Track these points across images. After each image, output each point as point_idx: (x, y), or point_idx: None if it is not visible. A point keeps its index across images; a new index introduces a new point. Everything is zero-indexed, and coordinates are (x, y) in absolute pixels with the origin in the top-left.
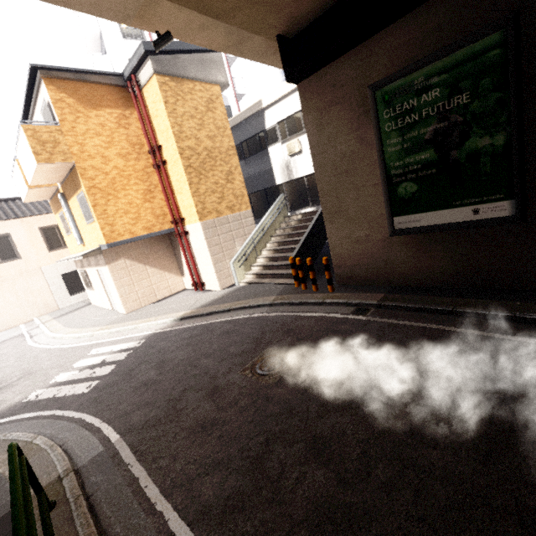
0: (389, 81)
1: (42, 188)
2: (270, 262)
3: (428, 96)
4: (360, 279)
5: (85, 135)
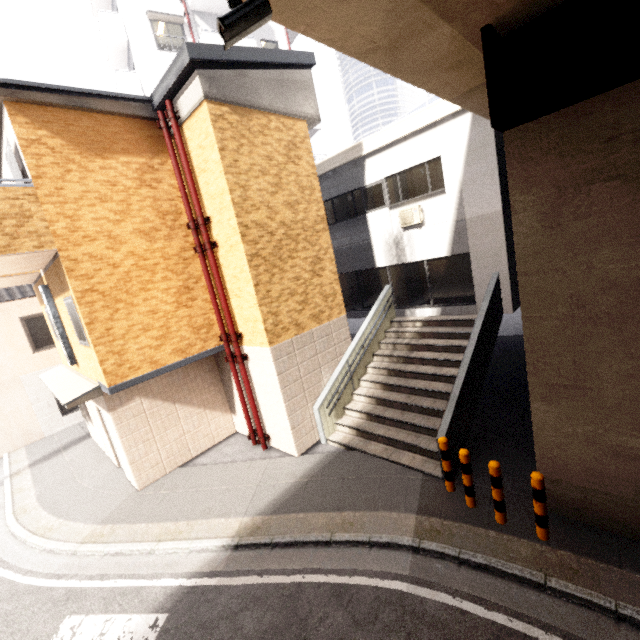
0: None
1: (12, 276)
2: (378, 407)
3: None
4: (607, 519)
5: (80, 201)
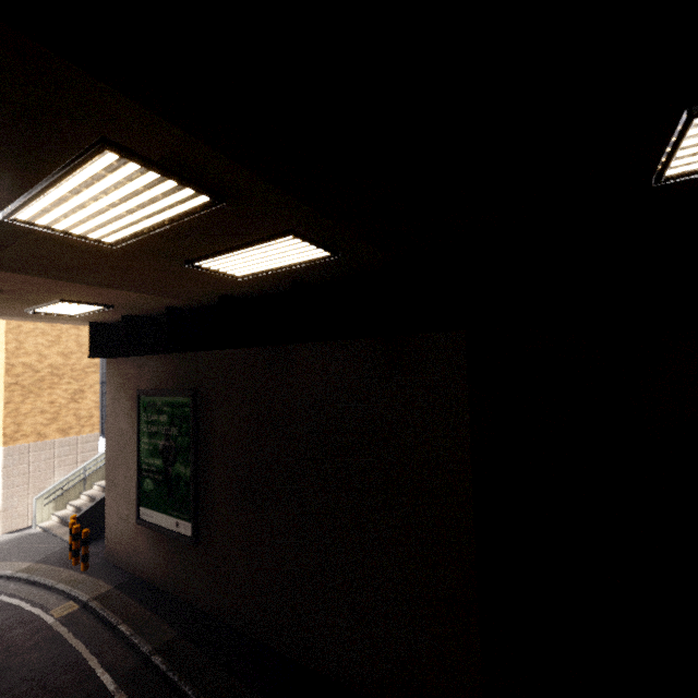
0: (145, 394)
1: None
2: (89, 503)
3: (162, 418)
4: (119, 559)
5: None
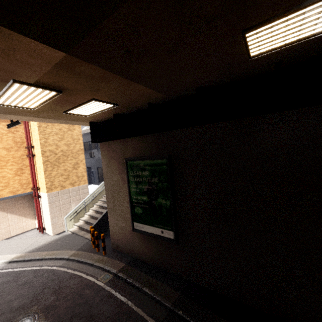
0: (131, 160)
1: None
2: (90, 219)
3: (145, 173)
4: (121, 248)
5: None
